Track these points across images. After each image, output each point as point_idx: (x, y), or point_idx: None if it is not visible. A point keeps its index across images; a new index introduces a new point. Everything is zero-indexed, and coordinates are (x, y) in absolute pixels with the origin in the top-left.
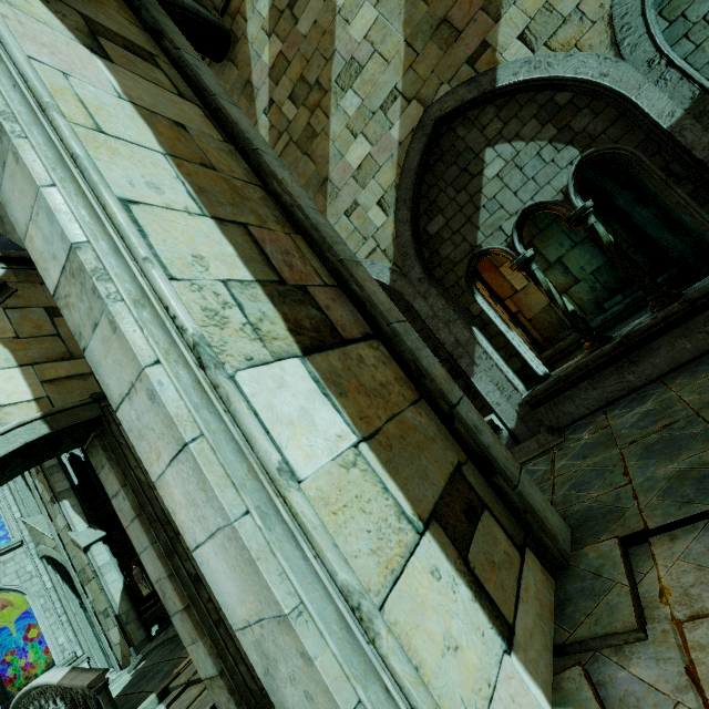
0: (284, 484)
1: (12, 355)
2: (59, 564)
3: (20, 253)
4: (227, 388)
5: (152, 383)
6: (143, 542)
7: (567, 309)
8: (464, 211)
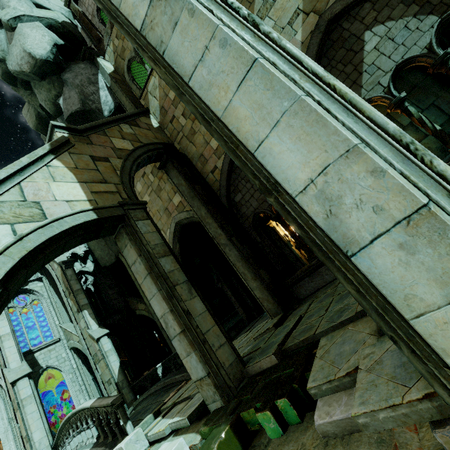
0: (331, 78)
1: (74, 176)
2: (80, 353)
3: (75, 126)
4: (276, 33)
5: (225, 32)
6: (152, 290)
7: (436, 129)
8: (350, 77)
